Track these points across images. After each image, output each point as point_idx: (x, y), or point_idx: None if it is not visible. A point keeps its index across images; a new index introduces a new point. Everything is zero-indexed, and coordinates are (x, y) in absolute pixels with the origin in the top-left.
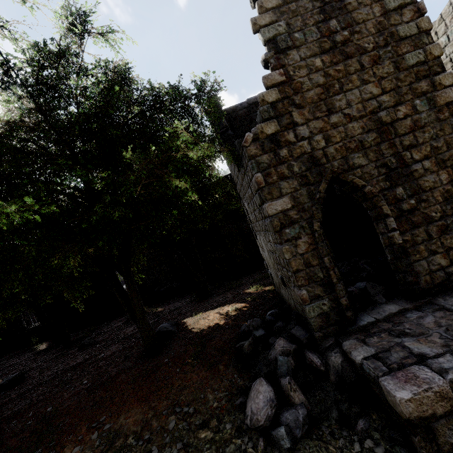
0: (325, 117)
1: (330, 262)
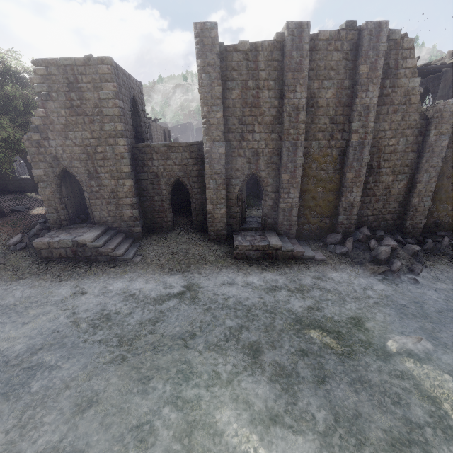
0: (64, 140)
1: (59, 201)
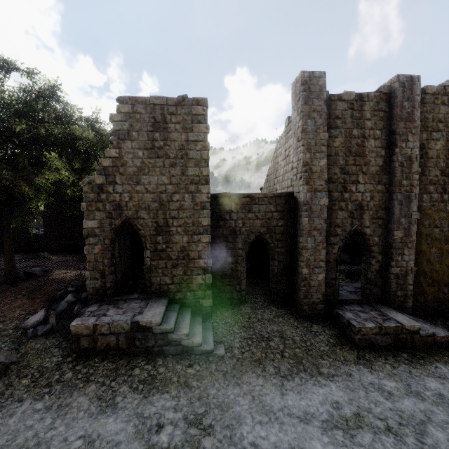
0: (134, 185)
1: (109, 263)
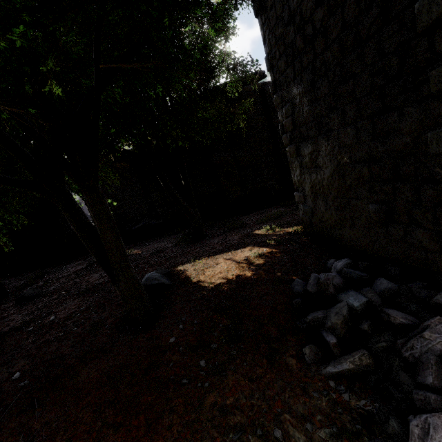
0: None
1: None
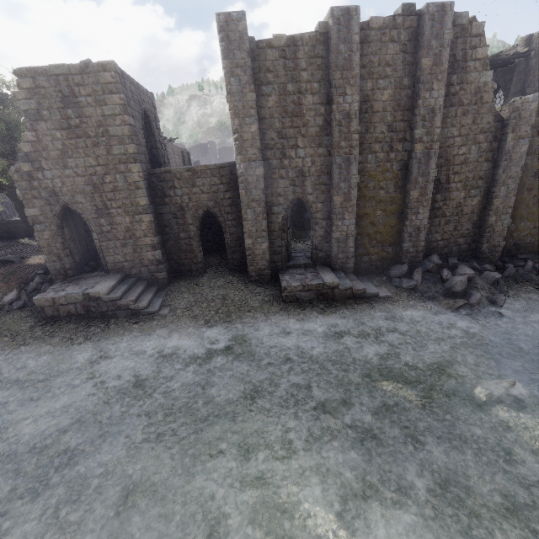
0: (62, 170)
1: (62, 247)
